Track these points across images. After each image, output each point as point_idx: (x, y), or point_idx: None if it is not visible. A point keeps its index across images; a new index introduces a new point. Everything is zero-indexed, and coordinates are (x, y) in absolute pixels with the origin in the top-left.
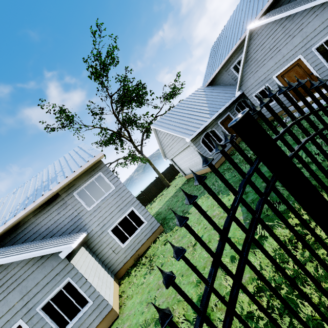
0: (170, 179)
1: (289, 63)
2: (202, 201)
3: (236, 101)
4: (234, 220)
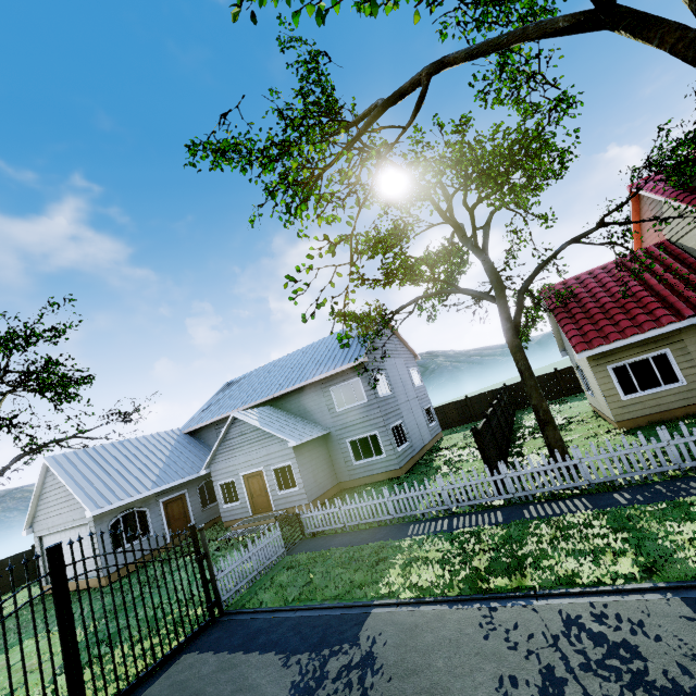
0: (8, 585)
1: (255, 468)
2: (30, 643)
3: (206, 477)
4: (0, 607)
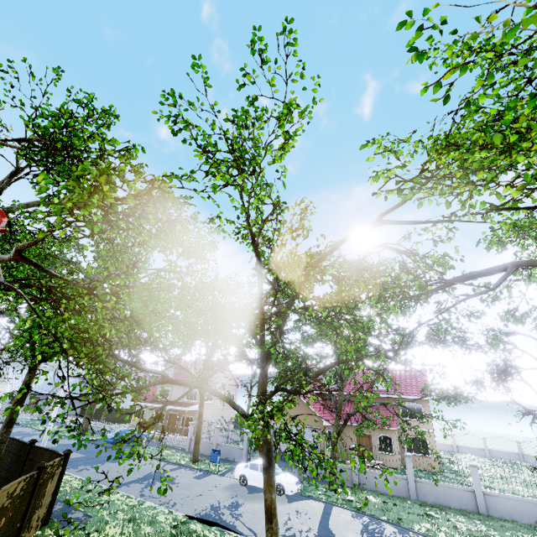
0: None
1: None
2: None
3: None
4: None
